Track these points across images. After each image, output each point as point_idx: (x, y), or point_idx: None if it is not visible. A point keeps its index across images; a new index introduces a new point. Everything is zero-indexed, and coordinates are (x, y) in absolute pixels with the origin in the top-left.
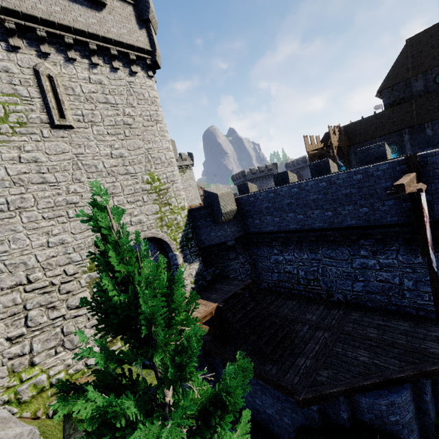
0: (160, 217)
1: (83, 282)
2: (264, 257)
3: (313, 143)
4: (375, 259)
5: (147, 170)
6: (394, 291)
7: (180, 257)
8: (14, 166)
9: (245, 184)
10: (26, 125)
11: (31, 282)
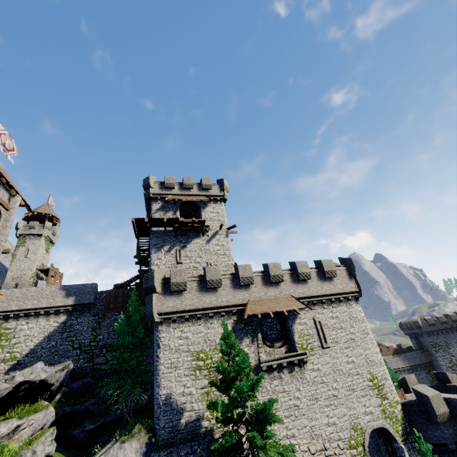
0: (382, 409)
1: (348, 456)
2: None
3: None
4: None
5: (368, 370)
6: None
7: (406, 450)
8: (312, 373)
9: (444, 374)
10: (313, 350)
11: (326, 450)
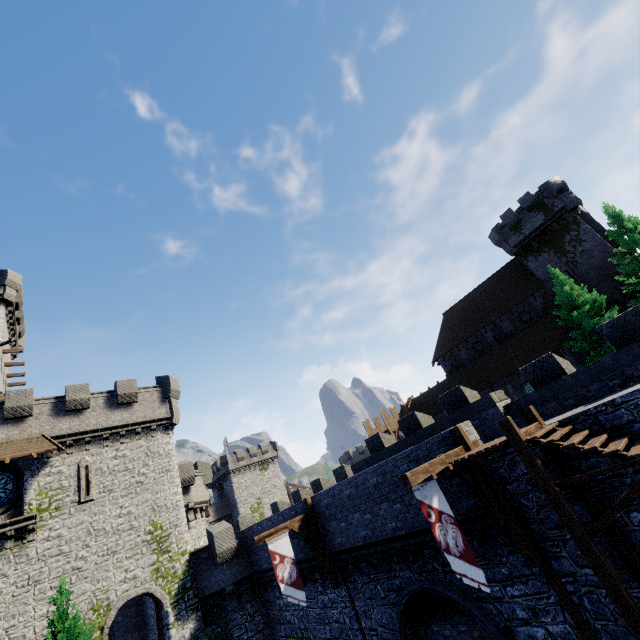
0: (156, 567)
1: None
2: (272, 603)
3: (379, 426)
4: (327, 594)
5: (151, 520)
6: (345, 632)
7: (172, 614)
8: (43, 544)
9: (276, 503)
10: (61, 509)
11: None
